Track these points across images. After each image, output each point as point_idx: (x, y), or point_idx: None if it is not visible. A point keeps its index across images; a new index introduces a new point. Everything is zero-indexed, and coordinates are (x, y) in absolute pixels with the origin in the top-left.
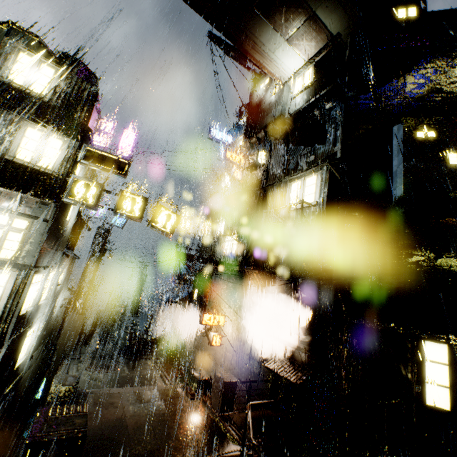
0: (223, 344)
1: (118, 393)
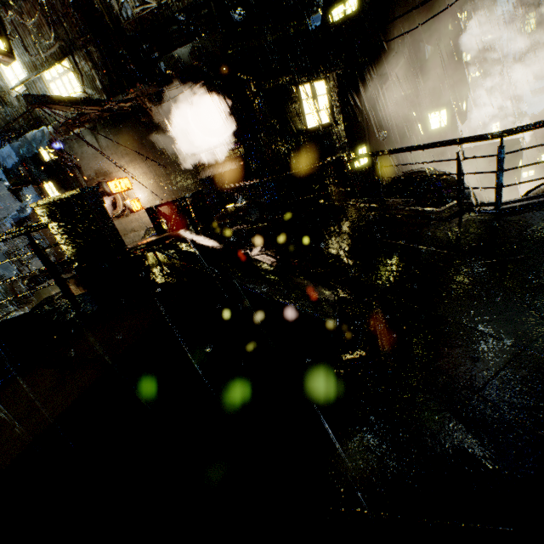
0: (144, 207)
1: None
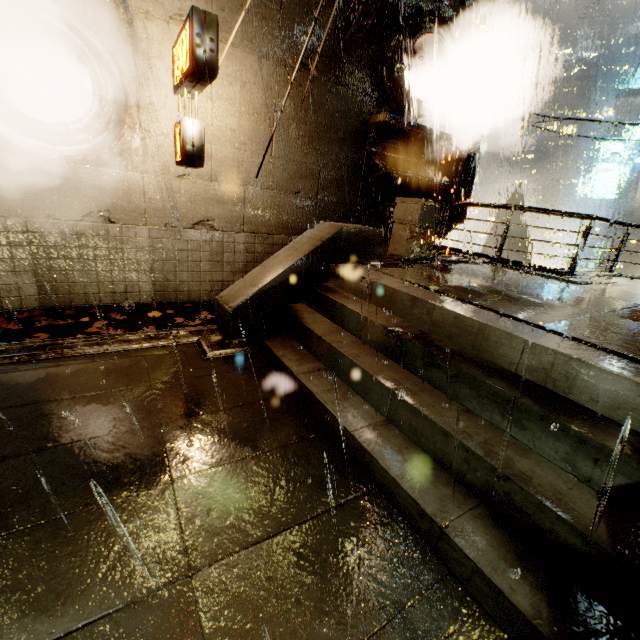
0: None
1: (549, 327)
